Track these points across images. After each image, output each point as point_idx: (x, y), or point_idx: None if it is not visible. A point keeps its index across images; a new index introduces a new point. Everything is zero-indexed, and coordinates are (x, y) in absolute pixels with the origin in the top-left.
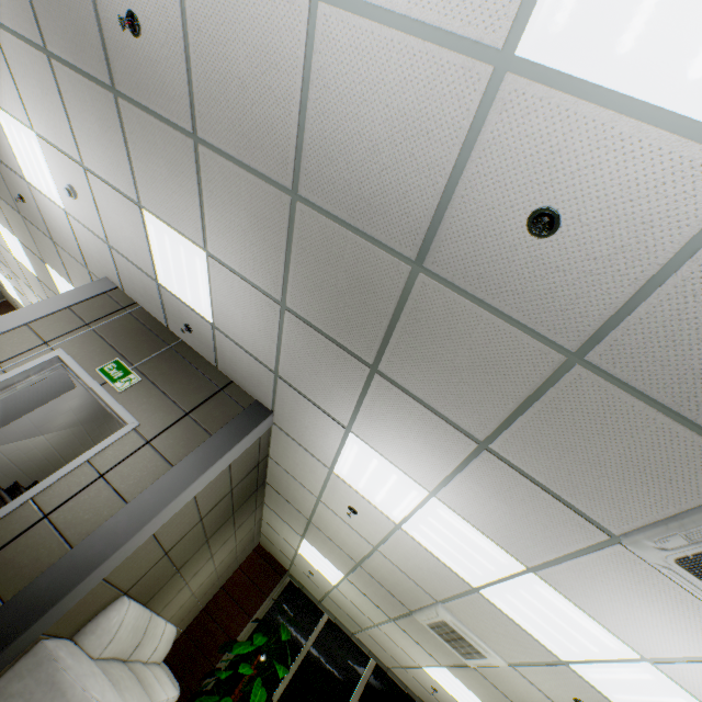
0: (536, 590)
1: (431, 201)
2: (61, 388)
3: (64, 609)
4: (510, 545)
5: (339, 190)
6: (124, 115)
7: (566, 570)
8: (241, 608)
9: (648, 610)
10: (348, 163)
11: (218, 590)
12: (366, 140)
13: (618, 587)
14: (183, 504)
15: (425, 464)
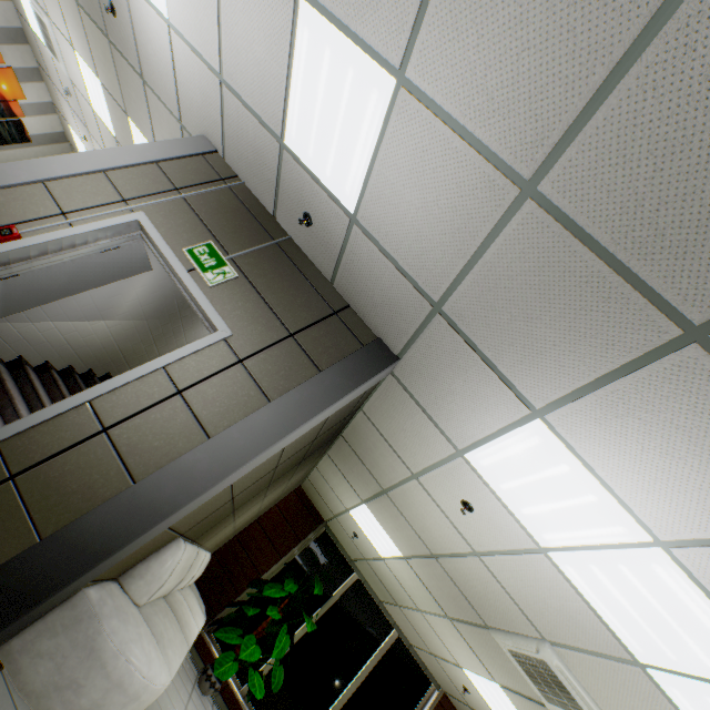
0: None
1: None
2: (135, 267)
3: (115, 560)
4: None
5: None
6: None
7: None
8: (273, 545)
9: None
10: None
11: (253, 522)
12: None
13: None
14: (274, 452)
15: (687, 505)
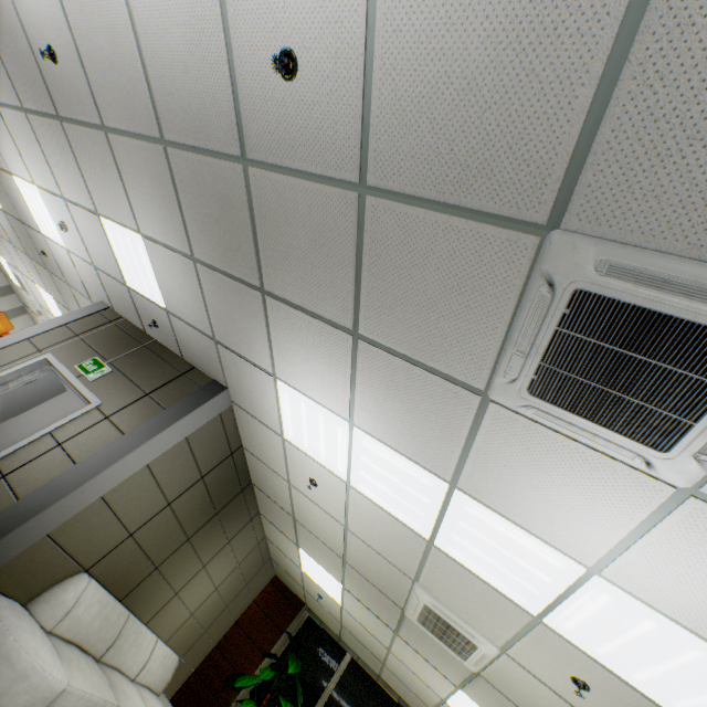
0: (469, 513)
1: (228, 92)
2: (53, 391)
3: (3, 556)
4: (425, 458)
5: (182, 119)
6: (69, 136)
7: (475, 468)
8: (255, 645)
9: (555, 487)
10: (178, 92)
11: (232, 626)
12: (180, 64)
13: (519, 467)
14: (133, 470)
15: (332, 386)
